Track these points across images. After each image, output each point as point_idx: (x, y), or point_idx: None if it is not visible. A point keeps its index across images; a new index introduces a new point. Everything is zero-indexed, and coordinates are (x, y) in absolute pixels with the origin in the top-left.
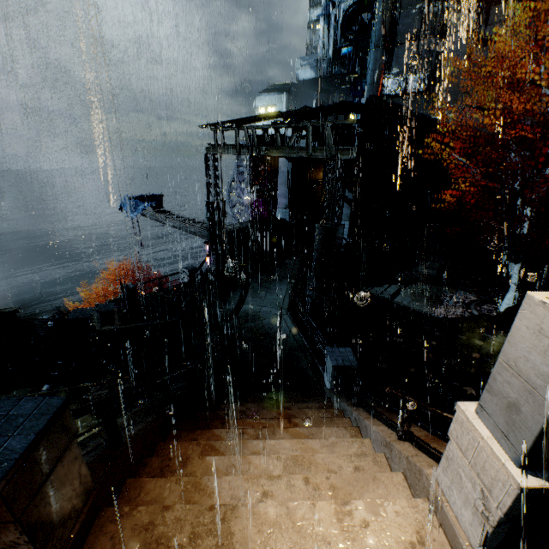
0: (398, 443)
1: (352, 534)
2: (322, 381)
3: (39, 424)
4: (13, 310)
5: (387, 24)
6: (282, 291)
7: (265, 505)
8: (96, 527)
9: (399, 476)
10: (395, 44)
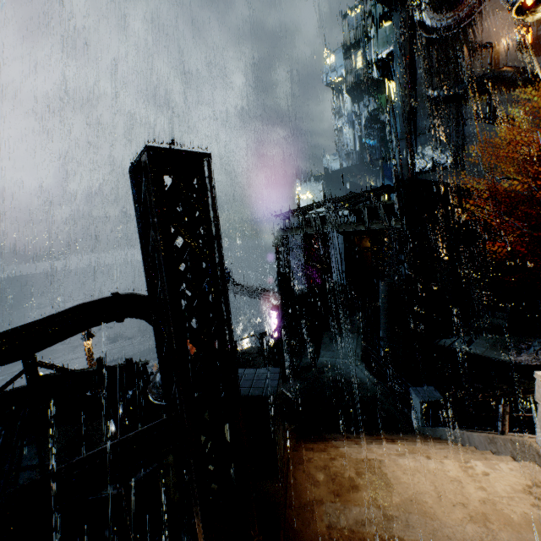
0: (500, 435)
1: (477, 478)
2: (410, 422)
3: (276, 377)
4: (146, 362)
5: (406, 123)
6: (352, 344)
7: (403, 460)
8: (291, 466)
9: (507, 458)
10: (416, 135)
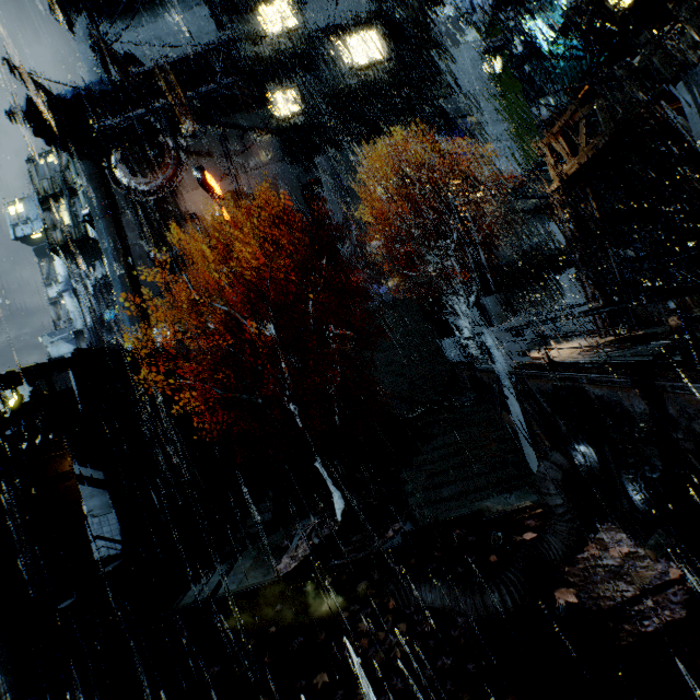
0: None
1: None
2: None
3: None
4: None
5: (128, 287)
6: None
7: None
8: None
9: None
10: (145, 301)
